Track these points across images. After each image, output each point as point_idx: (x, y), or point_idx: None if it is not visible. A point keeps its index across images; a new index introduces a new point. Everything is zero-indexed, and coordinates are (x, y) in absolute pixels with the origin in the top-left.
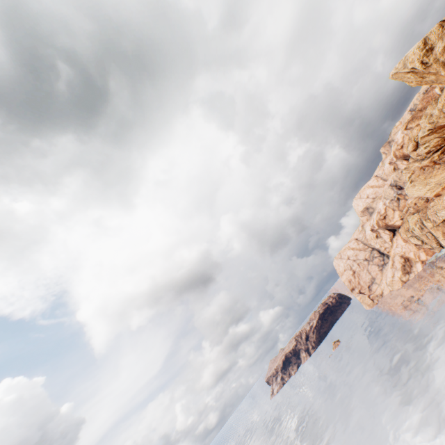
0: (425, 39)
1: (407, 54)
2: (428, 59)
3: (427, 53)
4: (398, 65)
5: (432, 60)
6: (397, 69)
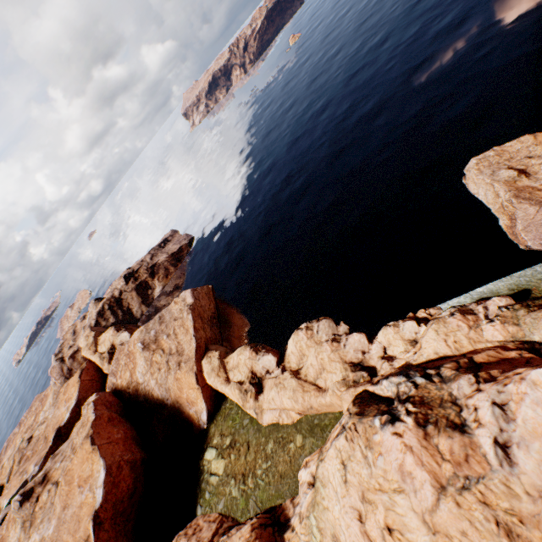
0: None
1: None
2: None
3: None
4: None
5: None
6: None
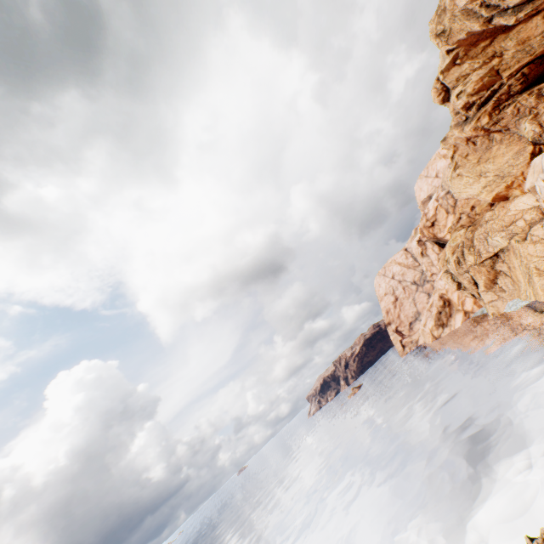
0: None
1: None
2: None
3: None
4: None
5: None
6: None
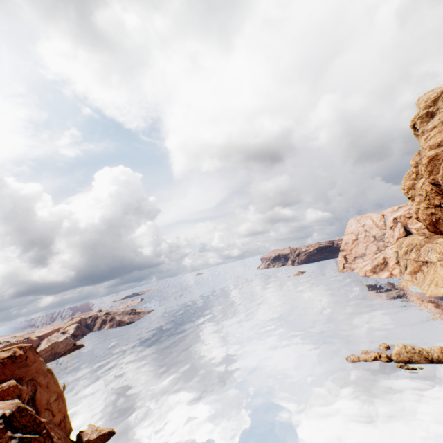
0: (442, 93)
1: (441, 87)
2: (420, 127)
3: (425, 118)
4: (422, 97)
5: (422, 130)
6: (417, 102)
